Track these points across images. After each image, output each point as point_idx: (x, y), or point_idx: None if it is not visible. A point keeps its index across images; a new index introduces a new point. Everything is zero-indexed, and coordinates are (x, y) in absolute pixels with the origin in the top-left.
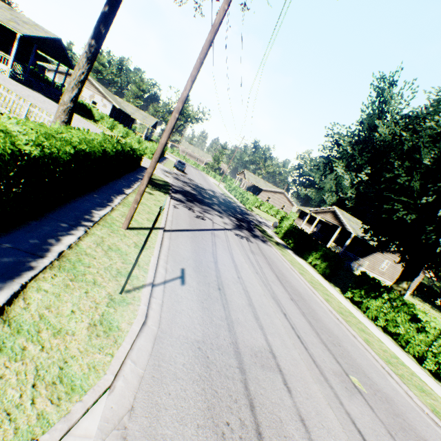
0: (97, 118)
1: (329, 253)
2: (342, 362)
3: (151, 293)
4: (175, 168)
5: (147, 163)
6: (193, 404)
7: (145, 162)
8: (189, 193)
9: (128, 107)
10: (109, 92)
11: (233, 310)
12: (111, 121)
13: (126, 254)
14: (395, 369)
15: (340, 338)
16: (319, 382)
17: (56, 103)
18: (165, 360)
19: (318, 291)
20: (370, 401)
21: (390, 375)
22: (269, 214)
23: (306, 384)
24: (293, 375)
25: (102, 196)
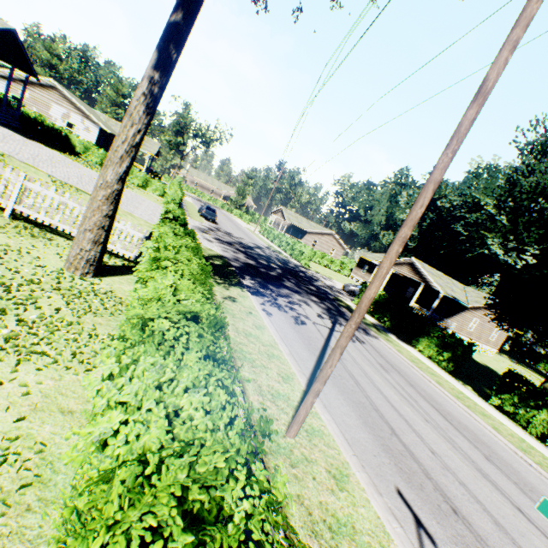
0: (79, 149)
1: (451, 340)
2: None
3: None
4: (202, 217)
5: None
6: None
7: None
8: (251, 269)
9: (117, 127)
10: (87, 106)
11: None
12: (102, 153)
13: (353, 528)
14: None
15: None
16: None
17: (19, 135)
18: None
19: (475, 412)
20: None
21: None
22: (322, 265)
23: None
24: None
25: None
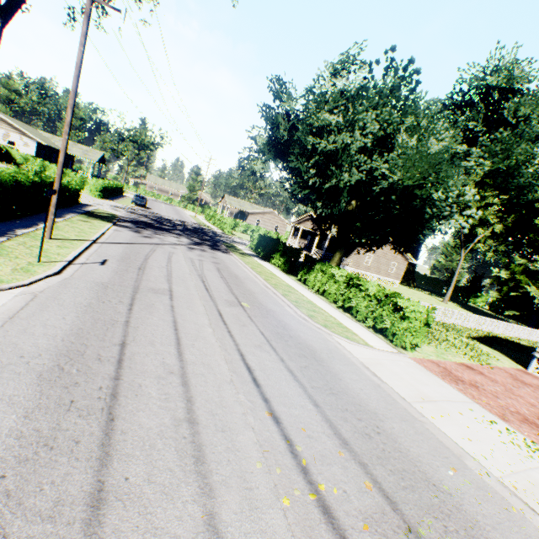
0: (20, 161)
1: (285, 249)
2: (242, 299)
3: (69, 266)
4: (134, 204)
5: (92, 201)
6: (87, 295)
7: (89, 200)
8: (143, 223)
9: (61, 143)
10: (30, 127)
11: (147, 276)
12: (40, 162)
13: (48, 249)
14: (297, 304)
15: (256, 293)
16: (205, 301)
17: None
18: (71, 284)
19: (263, 276)
20: (248, 309)
21: (289, 306)
22: None
23: (191, 300)
24: (182, 297)
25: (26, 222)
